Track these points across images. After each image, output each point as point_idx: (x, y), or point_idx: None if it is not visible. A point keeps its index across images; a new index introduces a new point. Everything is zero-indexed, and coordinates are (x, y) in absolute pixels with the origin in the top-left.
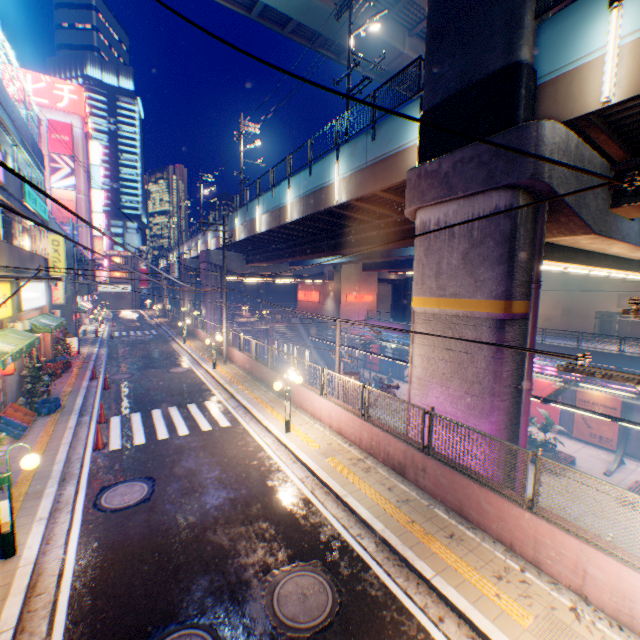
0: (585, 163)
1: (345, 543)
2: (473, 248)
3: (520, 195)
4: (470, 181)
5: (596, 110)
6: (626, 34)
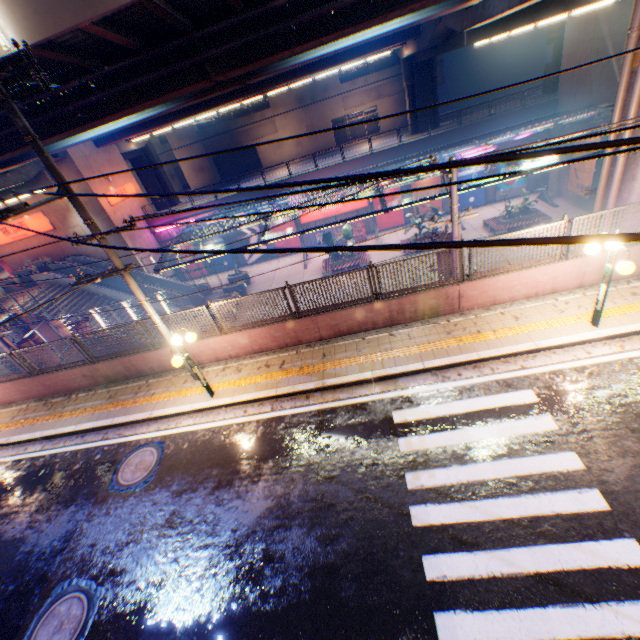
0: None
1: None
2: None
3: None
4: None
5: None
6: None
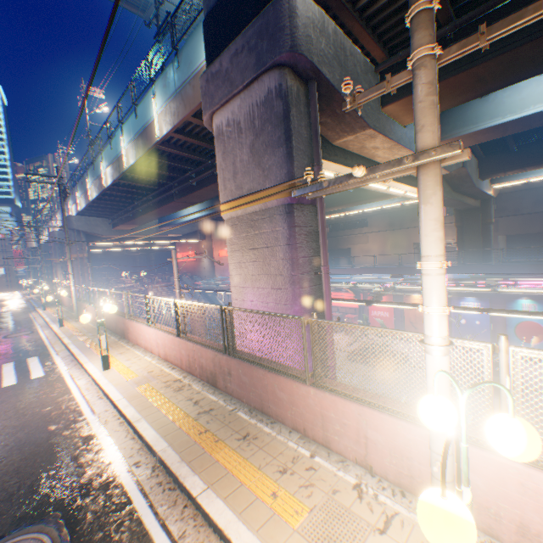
0: (348, 54)
1: (112, 478)
2: (258, 138)
3: (288, 74)
4: (245, 70)
5: None
6: None
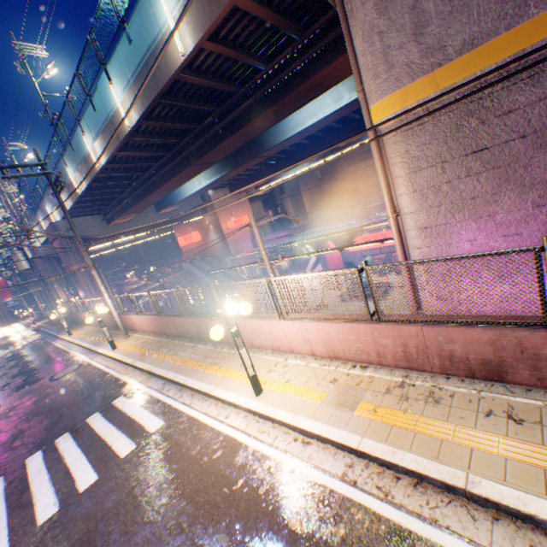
0: None
1: None
2: None
3: None
4: None
5: None
6: None
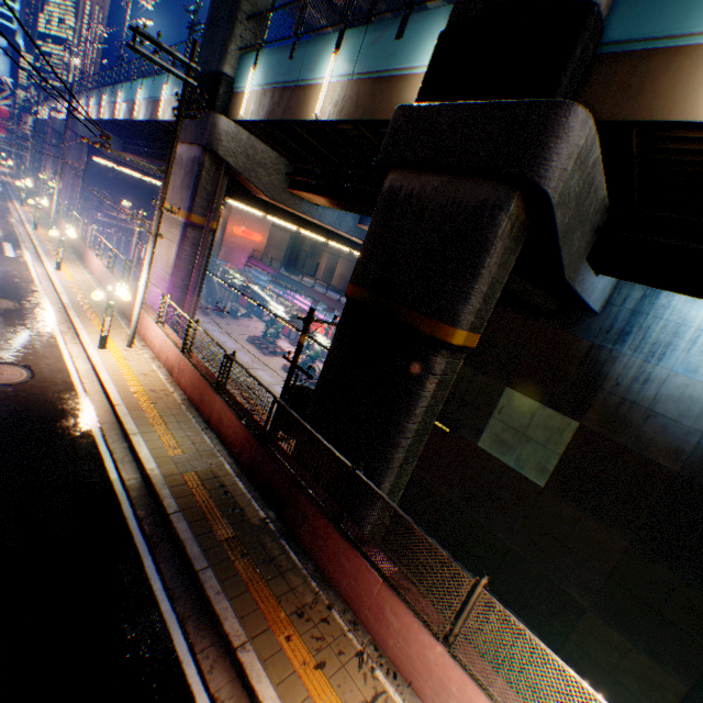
0: (260, 153)
1: (42, 304)
2: (186, 178)
3: (207, 154)
4: (192, 135)
5: (242, 121)
6: (254, 86)
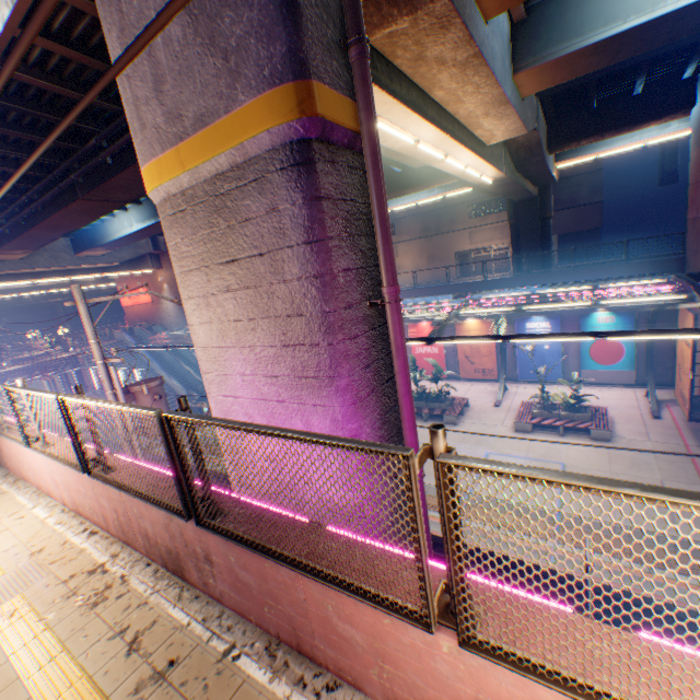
0: None
1: None
2: None
3: None
4: None
5: None
6: None
